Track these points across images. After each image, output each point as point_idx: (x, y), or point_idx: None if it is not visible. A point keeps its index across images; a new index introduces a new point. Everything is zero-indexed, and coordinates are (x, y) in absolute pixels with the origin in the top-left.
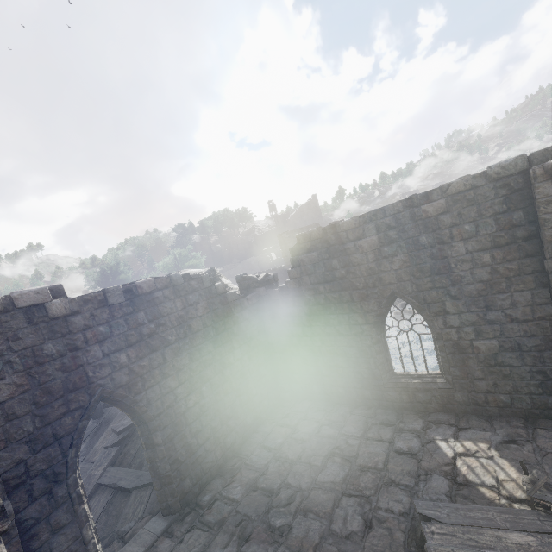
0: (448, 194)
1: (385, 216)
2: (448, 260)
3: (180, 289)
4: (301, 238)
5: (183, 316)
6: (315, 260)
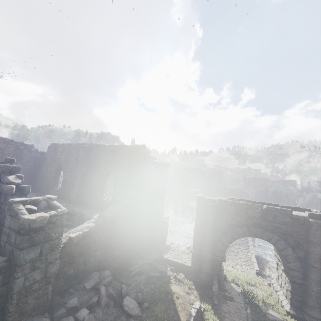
0: (74, 145)
1: (65, 145)
2: (70, 159)
3: (7, 142)
4: (51, 144)
5: (3, 148)
6: (51, 151)
